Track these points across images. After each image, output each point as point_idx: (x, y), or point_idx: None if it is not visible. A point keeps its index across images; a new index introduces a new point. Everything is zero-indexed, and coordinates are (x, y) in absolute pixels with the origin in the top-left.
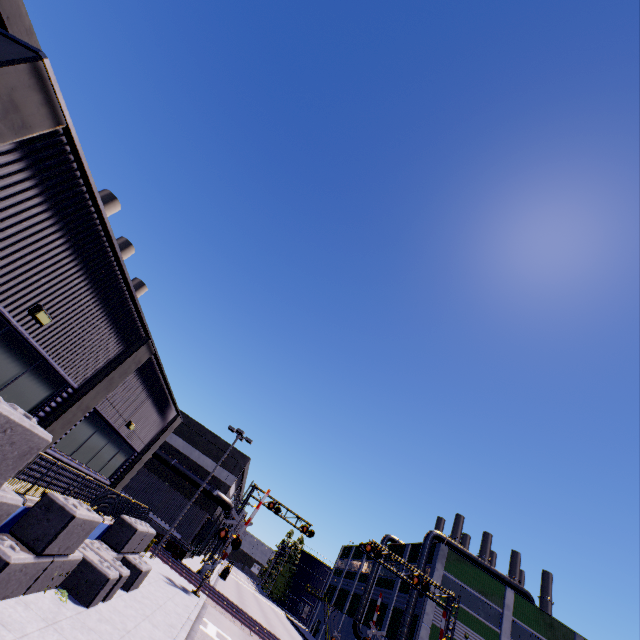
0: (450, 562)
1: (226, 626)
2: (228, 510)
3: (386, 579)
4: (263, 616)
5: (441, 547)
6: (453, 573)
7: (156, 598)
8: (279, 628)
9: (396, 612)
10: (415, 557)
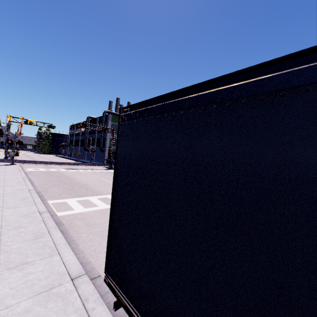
0: (113, 119)
1: (35, 167)
2: (1, 131)
3: (92, 131)
4: (46, 159)
5: (109, 115)
6: (115, 122)
7: (0, 171)
8: (55, 160)
9: (98, 139)
10: (101, 121)
